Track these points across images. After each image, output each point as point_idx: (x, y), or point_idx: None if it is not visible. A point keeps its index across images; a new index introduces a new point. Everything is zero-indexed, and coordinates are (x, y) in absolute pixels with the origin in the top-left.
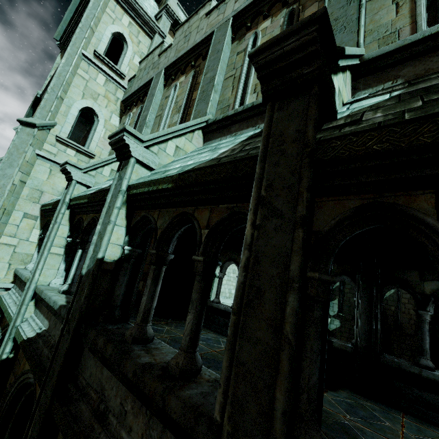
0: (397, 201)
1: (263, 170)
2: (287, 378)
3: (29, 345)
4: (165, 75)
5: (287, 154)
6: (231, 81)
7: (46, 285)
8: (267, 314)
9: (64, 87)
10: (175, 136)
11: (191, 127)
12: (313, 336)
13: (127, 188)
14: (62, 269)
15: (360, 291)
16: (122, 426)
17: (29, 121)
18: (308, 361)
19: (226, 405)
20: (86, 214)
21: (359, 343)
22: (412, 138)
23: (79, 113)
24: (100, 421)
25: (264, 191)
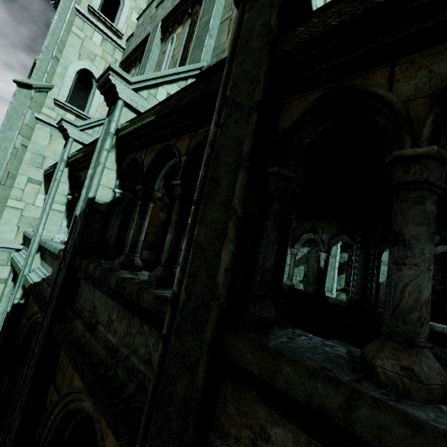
0: (355, 83)
1: (230, 72)
2: (231, 242)
3: (35, 287)
4: (162, 28)
5: (252, 50)
6: (227, 24)
7: (50, 239)
8: (221, 197)
9: (59, 46)
10: (167, 83)
11: (183, 73)
12: (270, 226)
13: (116, 132)
14: (65, 226)
15: (358, 248)
16: (109, 331)
17: (25, 81)
18: (264, 248)
19: (184, 279)
20: (83, 170)
21: (353, 297)
22: (368, 3)
23: (76, 75)
24: (91, 330)
25: (229, 91)
